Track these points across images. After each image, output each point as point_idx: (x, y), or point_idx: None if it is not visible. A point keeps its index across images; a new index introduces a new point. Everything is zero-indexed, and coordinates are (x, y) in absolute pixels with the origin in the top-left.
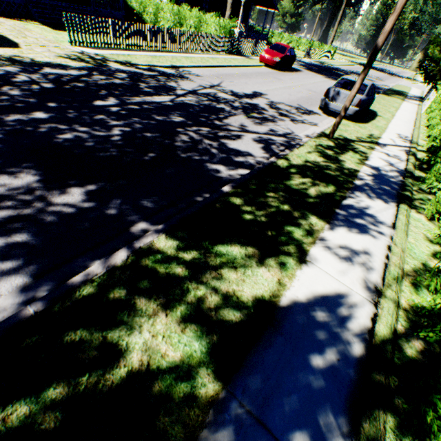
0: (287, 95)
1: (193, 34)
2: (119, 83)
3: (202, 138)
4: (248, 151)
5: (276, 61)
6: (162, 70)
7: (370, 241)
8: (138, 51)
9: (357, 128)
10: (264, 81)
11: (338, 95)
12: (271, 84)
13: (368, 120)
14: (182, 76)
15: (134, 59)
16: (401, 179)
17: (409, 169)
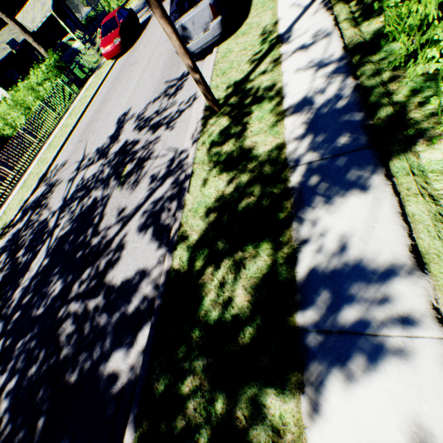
0: (150, 80)
1: (34, 115)
2: (1, 278)
3: (85, 303)
4: (138, 267)
5: (119, 43)
6: (34, 198)
7: (405, 382)
8: (11, 193)
9: (242, 40)
10: (122, 86)
11: (185, 29)
12: (130, 81)
13: (248, 4)
14: (52, 185)
15: (8, 214)
16: (353, 83)
17: (351, 41)
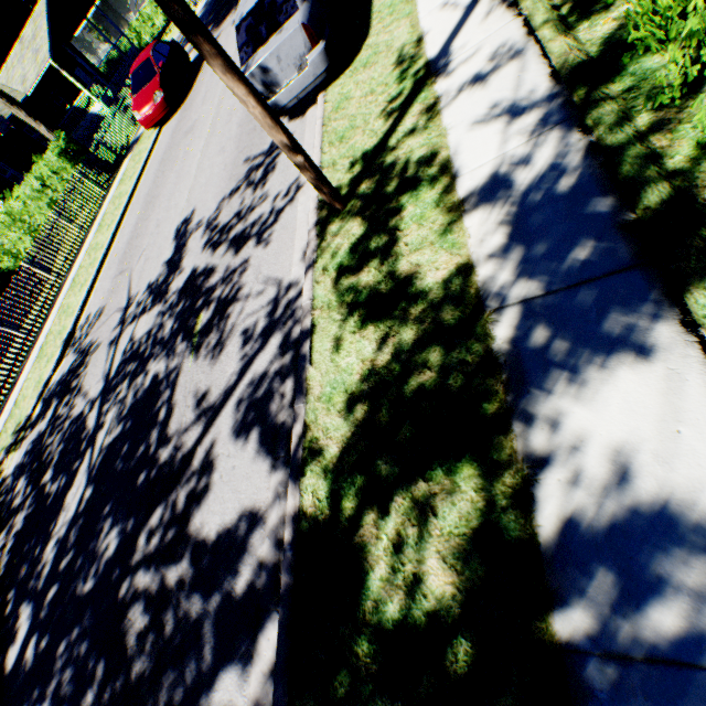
0: (219, 158)
1: (43, 236)
2: (22, 522)
3: (162, 574)
4: (243, 506)
5: (162, 99)
6: (59, 376)
7: None
8: (23, 368)
9: (365, 76)
10: (176, 173)
11: (266, 72)
12: (188, 163)
13: (365, 11)
14: (84, 352)
15: (22, 407)
16: (582, 142)
17: (565, 62)
